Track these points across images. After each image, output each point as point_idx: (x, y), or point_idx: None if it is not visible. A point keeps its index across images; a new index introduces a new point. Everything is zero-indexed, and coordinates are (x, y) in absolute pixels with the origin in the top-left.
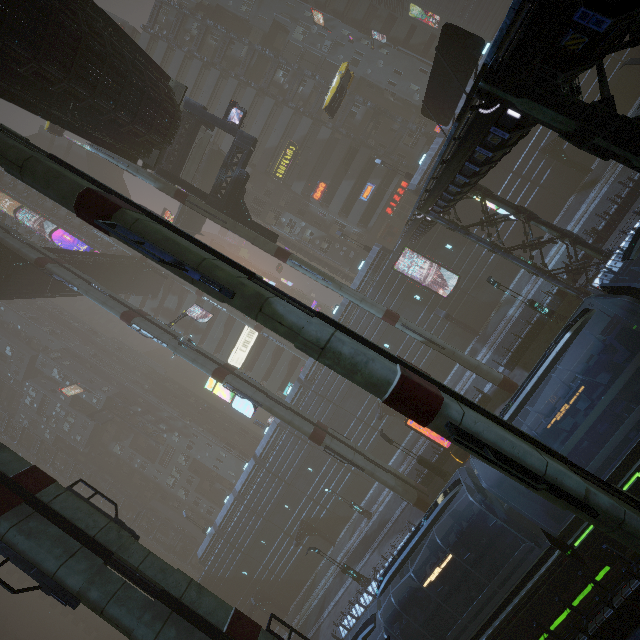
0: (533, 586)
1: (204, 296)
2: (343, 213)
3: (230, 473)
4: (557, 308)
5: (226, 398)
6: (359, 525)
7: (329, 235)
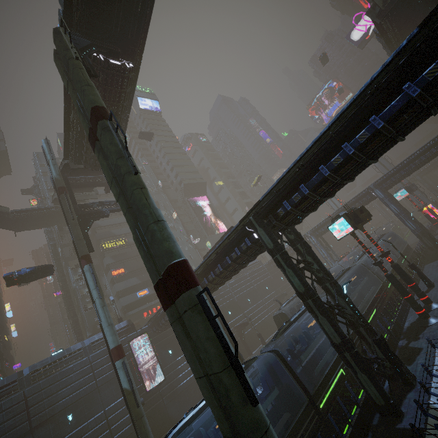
0: None
1: None
2: (120, 294)
3: None
4: None
5: None
6: None
7: None
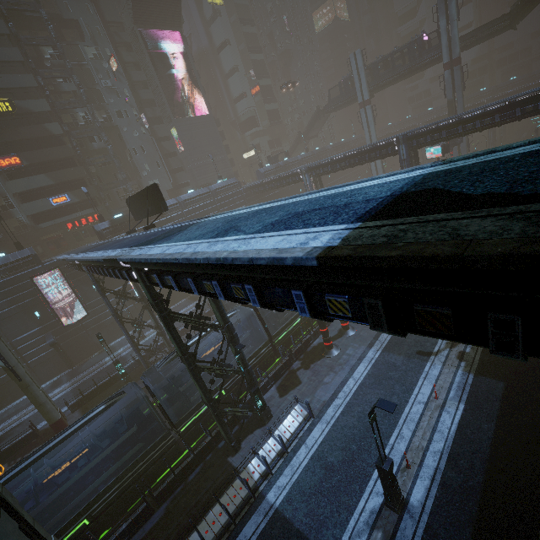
0: None
1: None
2: (20, 197)
3: None
4: (133, 370)
5: None
6: None
7: None
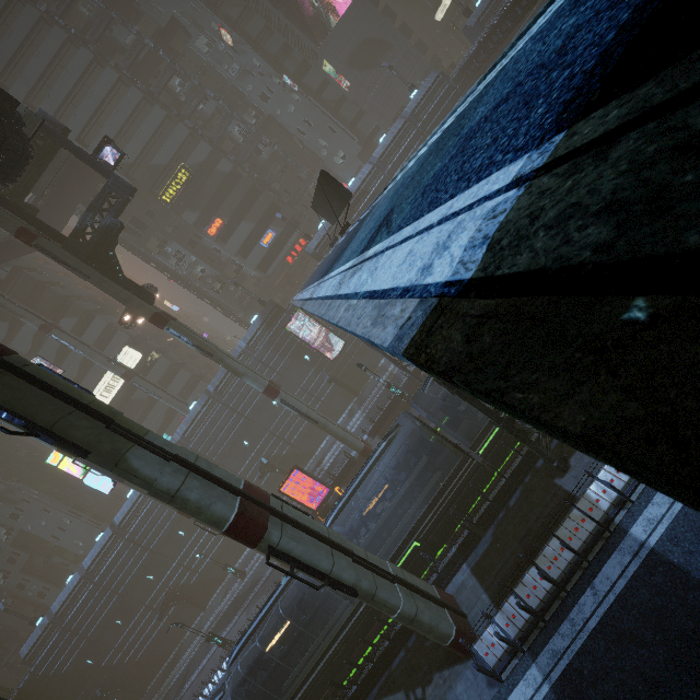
0: (347, 633)
1: (51, 334)
2: (241, 255)
3: (76, 543)
4: (410, 388)
5: (76, 473)
6: (233, 586)
7: (224, 274)
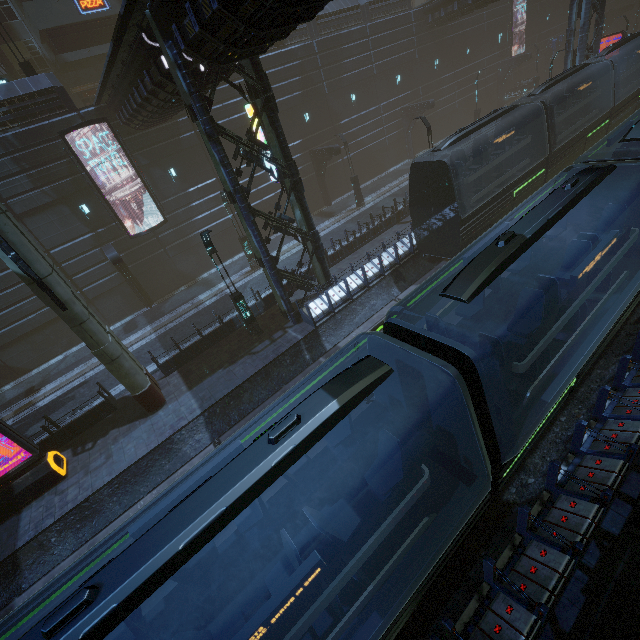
0: None
1: None
2: None
3: None
4: (257, 316)
5: None
6: None
7: None
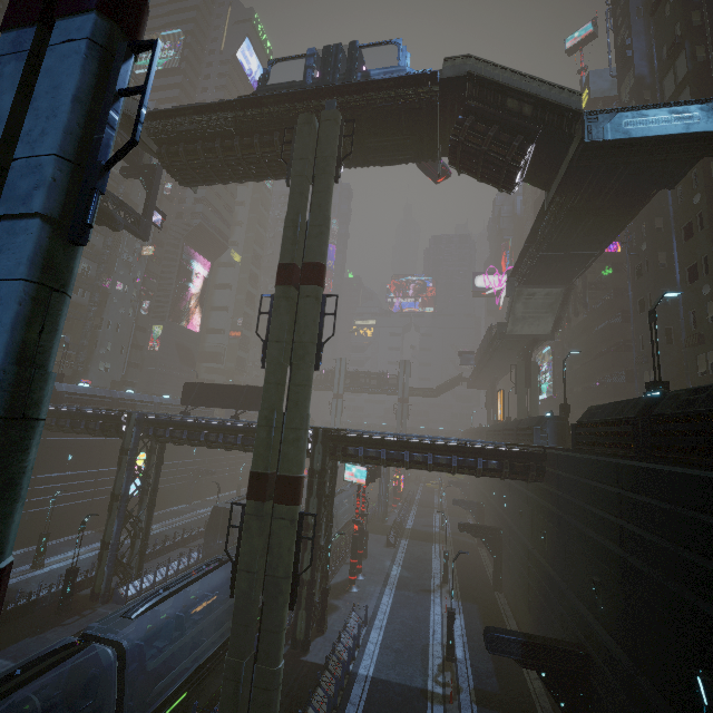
0: None
1: None
2: None
3: None
4: (57, 601)
5: None
6: None
7: None
